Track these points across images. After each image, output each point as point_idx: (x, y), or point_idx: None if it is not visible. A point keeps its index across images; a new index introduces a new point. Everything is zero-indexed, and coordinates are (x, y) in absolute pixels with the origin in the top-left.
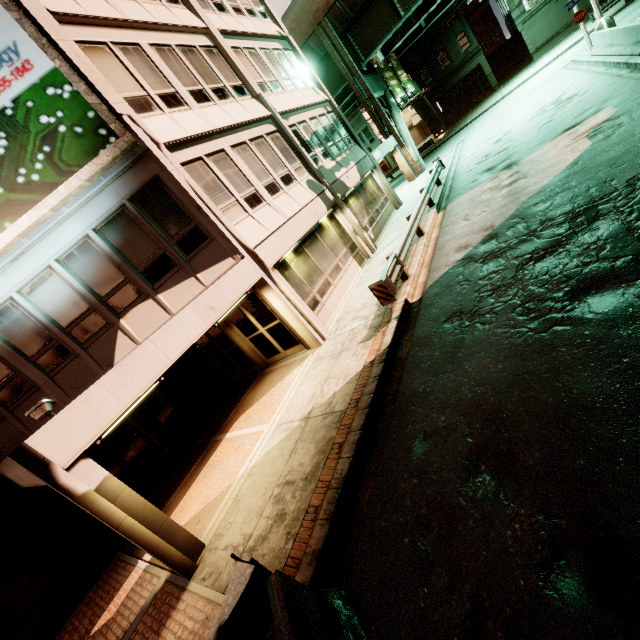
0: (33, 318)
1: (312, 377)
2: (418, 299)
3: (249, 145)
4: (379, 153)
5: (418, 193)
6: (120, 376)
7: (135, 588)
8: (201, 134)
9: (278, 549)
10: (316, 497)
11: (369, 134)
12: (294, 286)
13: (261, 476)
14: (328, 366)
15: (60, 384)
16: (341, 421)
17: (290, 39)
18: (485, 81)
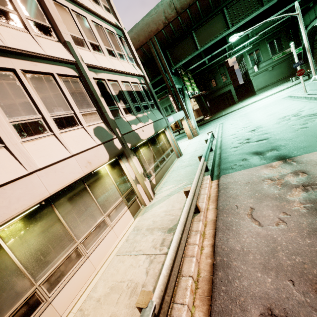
0: None
1: None
2: None
3: (19, 74)
4: (172, 118)
5: (194, 150)
6: None
7: None
8: None
9: None
10: None
11: (171, 108)
12: None
13: None
14: None
15: None
16: None
17: (124, 31)
18: (232, 98)
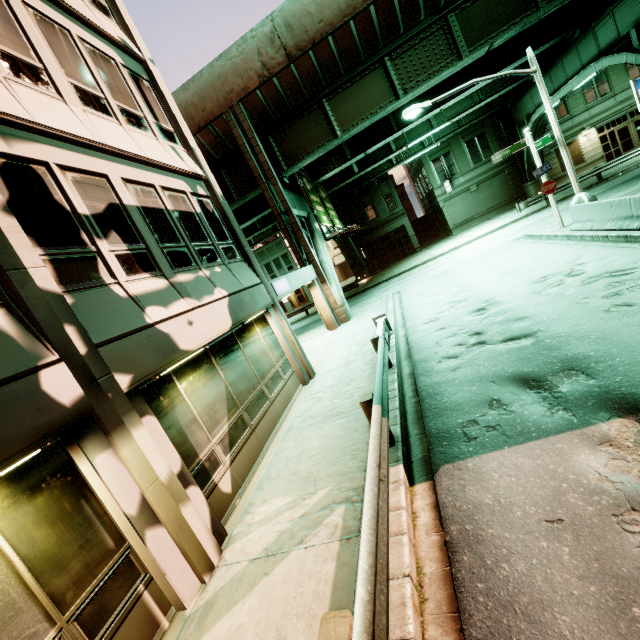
0: None
1: None
2: None
3: None
4: (286, 284)
5: (344, 363)
6: None
7: None
8: None
9: None
10: None
11: (288, 261)
12: None
13: None
14: None
15: None
16: None
17: (150, 66)
18: (408, 241)
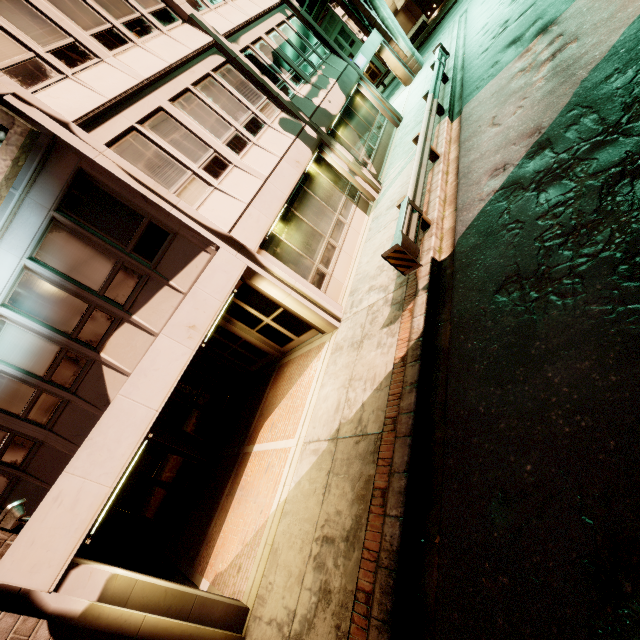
0: (4, 374)
1: (333, 376)
2: (448, 255)
3: (194, 92)
4: (363, 58)
5: (420, 99)
6: (93, 453)
7: None
8: (124, 94)
9: None
10: (364, 576)
11: (347, 36)
12: (291, 264)
13: (295, 519)
14: (349, 361)
15: (62, 434)
16: (378, 452)
17: None
18: None
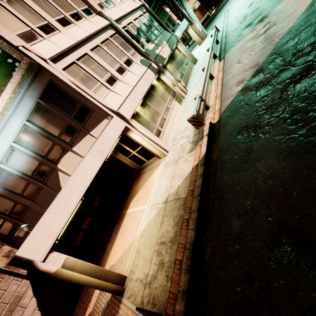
0: (13, 174)
1: (165, 176)
2: (217, 120)
3: (101, 46)
4: (179, 32)
5: (206, 51)
6: (59, 204)
7: (99, 296)
8: (70, 47)
9: (163, 285)
10: (179, 254)
11: (171, 21)
12: (145, 126)
13: (148, 237)
14: (172, 169)
15: (38, 203)
16: (185, 204)
17: None
18: None
